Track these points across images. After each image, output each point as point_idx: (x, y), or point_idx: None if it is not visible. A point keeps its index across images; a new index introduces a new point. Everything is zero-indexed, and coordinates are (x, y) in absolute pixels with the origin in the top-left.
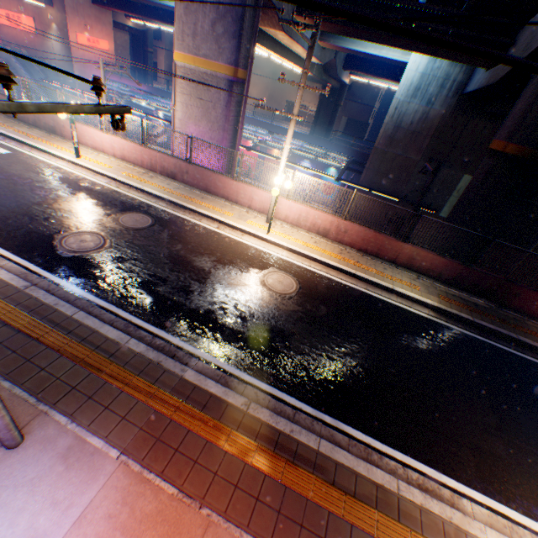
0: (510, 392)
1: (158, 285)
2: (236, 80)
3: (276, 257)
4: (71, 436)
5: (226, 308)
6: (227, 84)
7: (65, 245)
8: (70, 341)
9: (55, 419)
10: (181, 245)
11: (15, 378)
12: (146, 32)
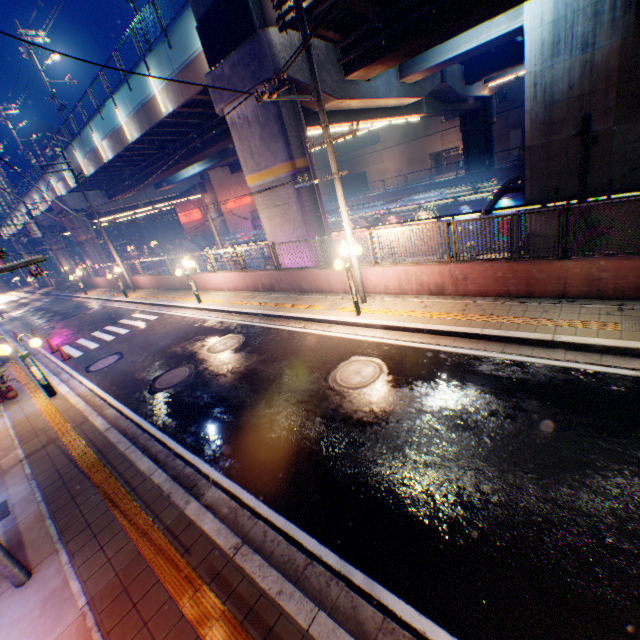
0: None
1: (215, 406)
2: (297, 171)
3: (364, 342)
4: (62, 578)
5: (275, 419)
6: (290, 180)
7: (157, 384)
8: (110, 477)
9: (61, 558)
10: (256, 358)
11: (57, 516)
12: None
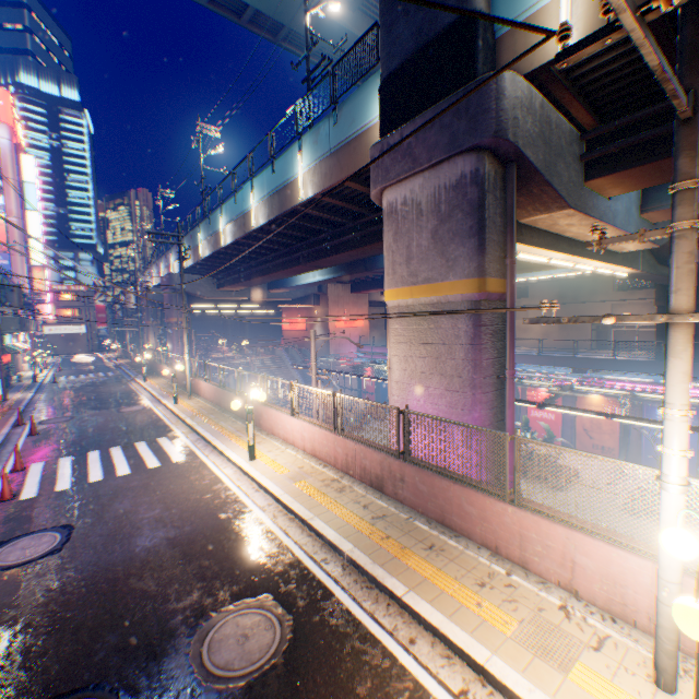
0: None
1: None
2: (484, 296)
3: None
4: None
5: None
6: (467, 307)
7: None
8: None
9: None
10: None
11: None
12: None
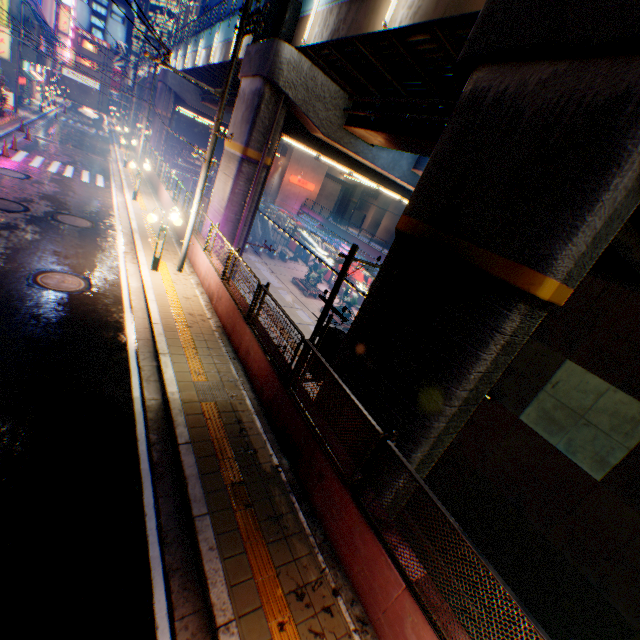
0: None
1: None
2: (246, 158)
3: (118, 280)
4: None
5: None
6: (239, 160)
7: None
8: None
9: None
10: (61, 237)
11: None
12: (356, 187)
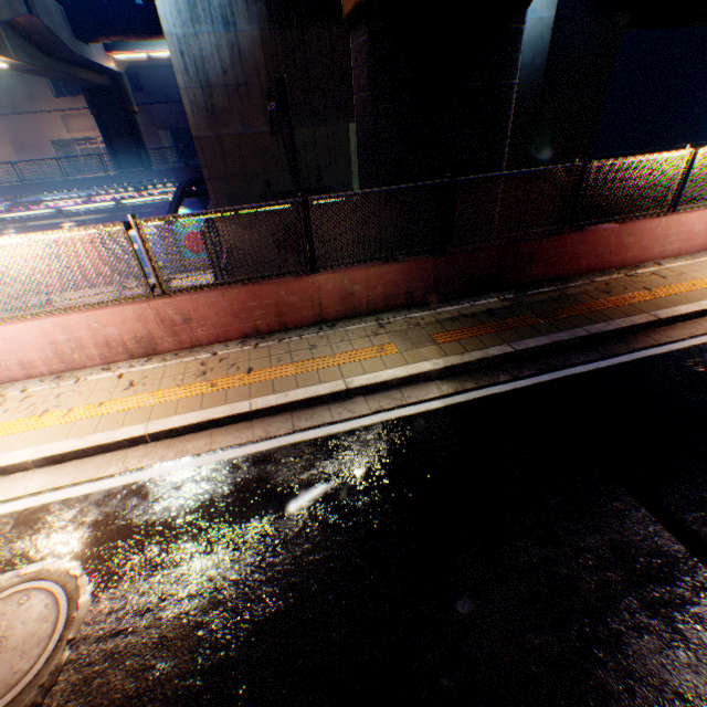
0: (698, 484)
1: None
2: None
3: (0, 522)
4: None
5: None
6: None
7: None
8: None
9: None
10: None
11: None
12: None
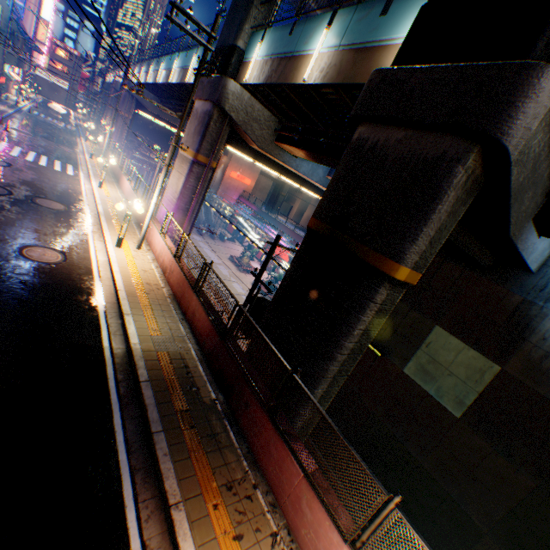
0: None
1: None
2: (197, 161)
3: (89, 255)
4: None
5: None
6: (190, 162)
7: None
8: None
9: None
10: (40, 217)
11: None
12: (285, 183)
